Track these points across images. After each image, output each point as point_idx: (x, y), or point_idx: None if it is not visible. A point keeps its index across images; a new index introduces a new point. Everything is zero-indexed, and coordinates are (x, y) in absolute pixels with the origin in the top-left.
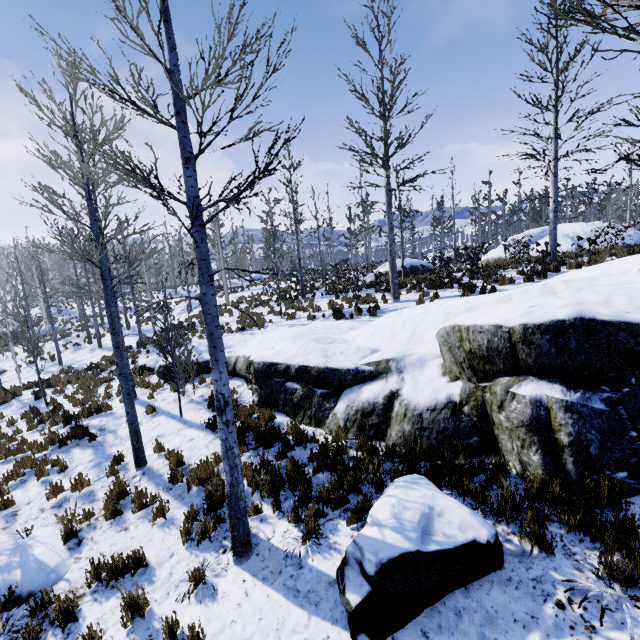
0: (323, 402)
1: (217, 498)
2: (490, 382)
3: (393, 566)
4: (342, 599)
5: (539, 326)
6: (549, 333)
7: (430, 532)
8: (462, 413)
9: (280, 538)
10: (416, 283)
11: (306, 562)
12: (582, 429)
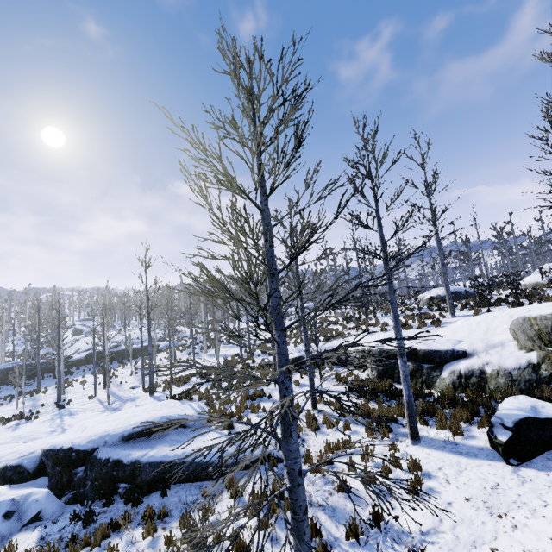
0: (431, 372)
1: (382, 419)
2: None
3: (522, 423)
4: (496, 441)
5: None
6: None
7: (539, 412)
8: (540, 369)
9: (435, 435)
10: (464, 304)
11: (459, 442)
12: None
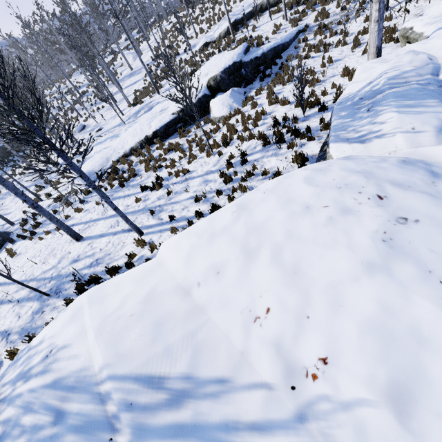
0: None
1: None
2: None
3: None
4: None
5: None
6: None
7: None
8: None
9: None
10: None
11: None
12: None
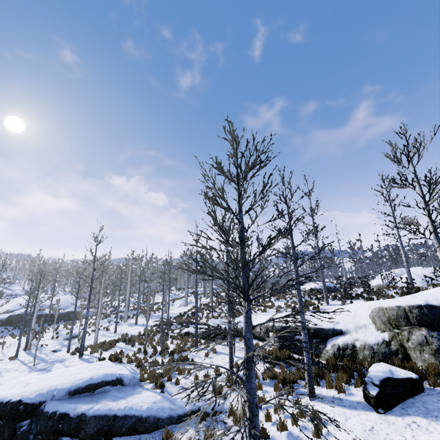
0: (318, 345)
1: (286, 380)
2: (400, 330)
3: (385, 381)
4: (369, 395)
5: (413, 306)
6: (417, 308)
7: (394, 374)
8: (391, 345)
9: (325, 393)
10: (334, 296)
11: (343, 398)
12: (439, 343)
